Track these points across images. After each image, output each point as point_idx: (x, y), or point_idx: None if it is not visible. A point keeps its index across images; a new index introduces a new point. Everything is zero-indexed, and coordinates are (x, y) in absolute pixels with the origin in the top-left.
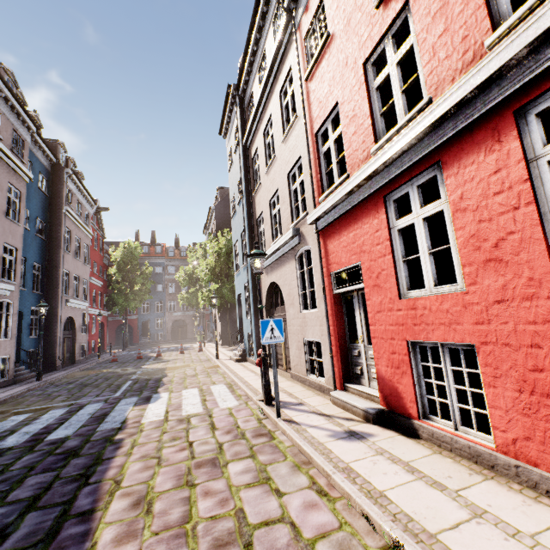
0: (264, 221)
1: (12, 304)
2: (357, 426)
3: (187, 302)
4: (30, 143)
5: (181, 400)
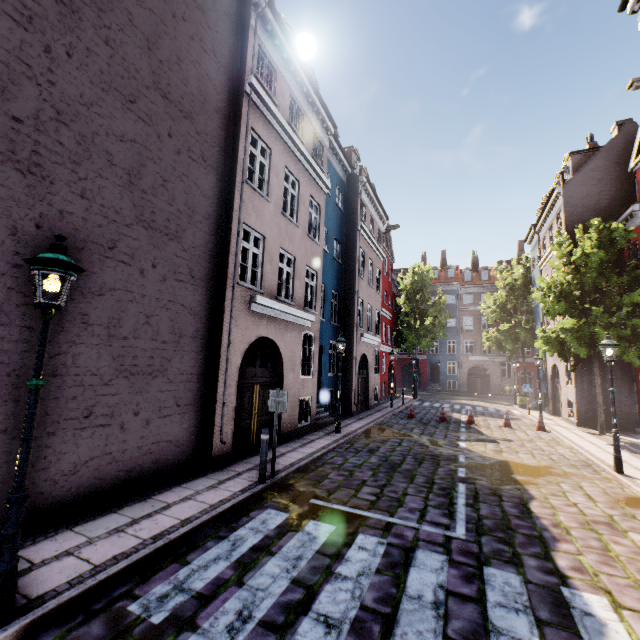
0: None
1: (313, 337)
2: None
3: (496, 344)
4: (328, 152)
5: None
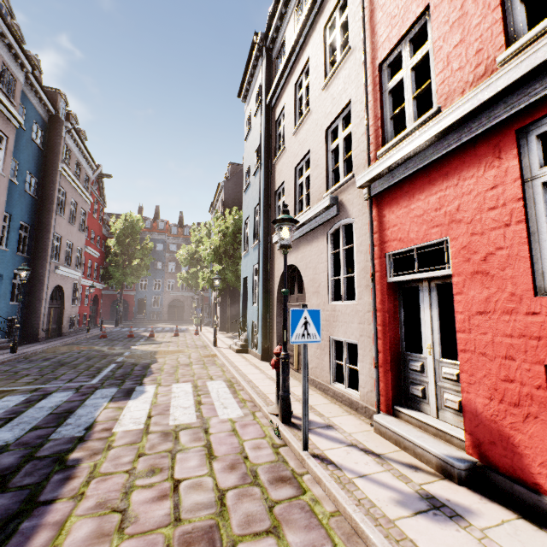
0: (285, 192)
1: None
2: (433, 485)
3: (187, 282)
4: (24, 86)
5: (170, 400)
